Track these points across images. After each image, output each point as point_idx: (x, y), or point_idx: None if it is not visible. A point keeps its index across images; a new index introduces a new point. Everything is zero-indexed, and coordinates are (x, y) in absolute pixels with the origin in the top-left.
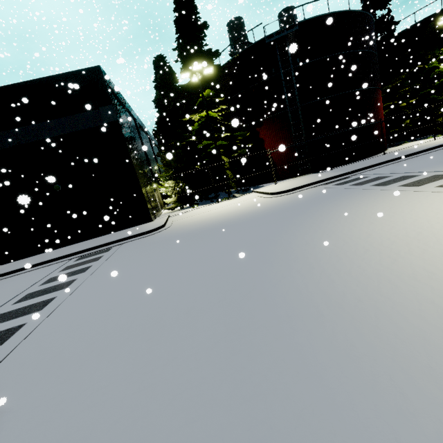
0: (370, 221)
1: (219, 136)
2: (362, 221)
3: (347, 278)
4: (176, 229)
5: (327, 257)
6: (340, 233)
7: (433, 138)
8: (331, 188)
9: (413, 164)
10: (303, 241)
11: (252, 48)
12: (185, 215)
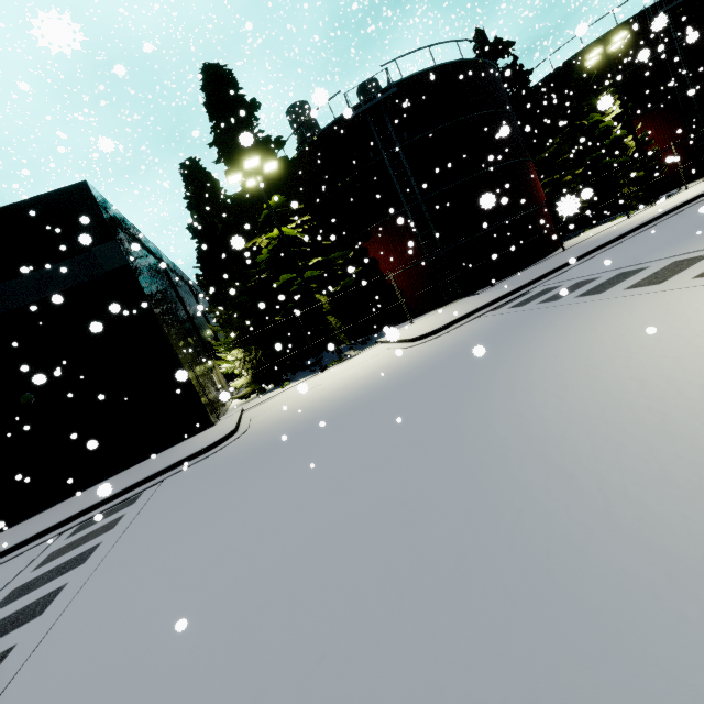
0: (623, 356)
1: (306, 264)
2: (605, 357)
3: (673, 492)
4: (259, 433)
5: (589, 446)
6: (579, 389)
7: (624, 218)
8: (508, 314)
9: (622, 254)
10: (515, 418)
11: (332, 127)
12: (271, 404)
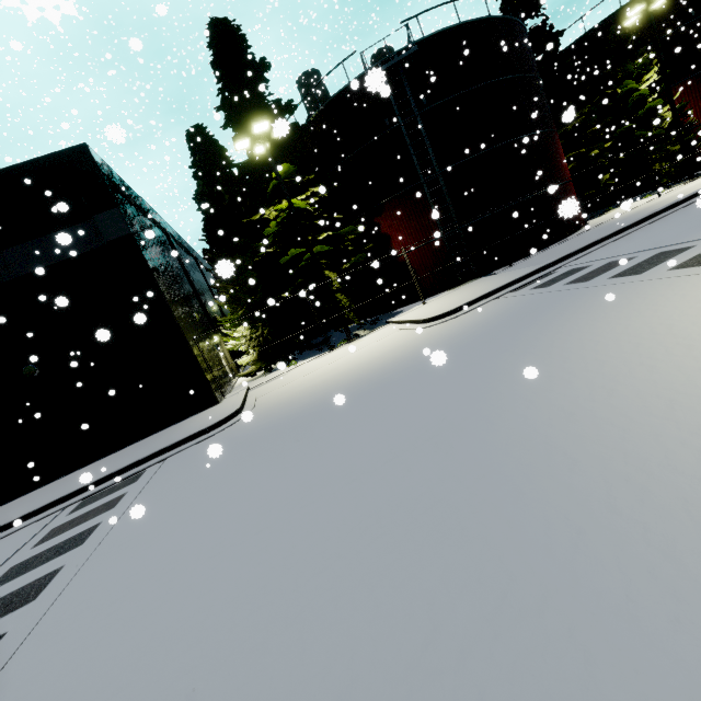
0: (683, 344)
1: (315, 239)
2: (660, 345)
3: None
4: (265, 414)
5: (659, 451)
6: (632, 380)
7: (654, 196)
8: (532, 295)
9: (659, 233)
10: (556, 412)
11: (346, 91)
12: (278, 383)
